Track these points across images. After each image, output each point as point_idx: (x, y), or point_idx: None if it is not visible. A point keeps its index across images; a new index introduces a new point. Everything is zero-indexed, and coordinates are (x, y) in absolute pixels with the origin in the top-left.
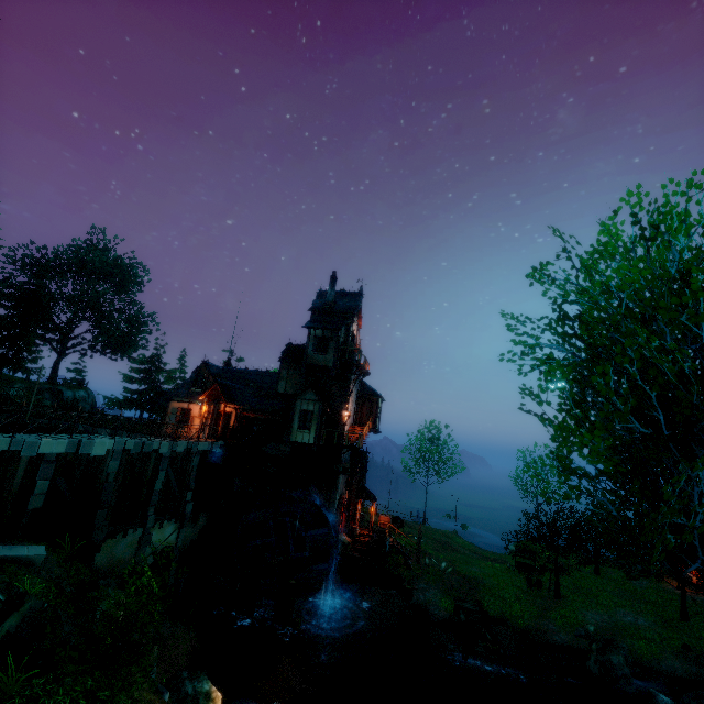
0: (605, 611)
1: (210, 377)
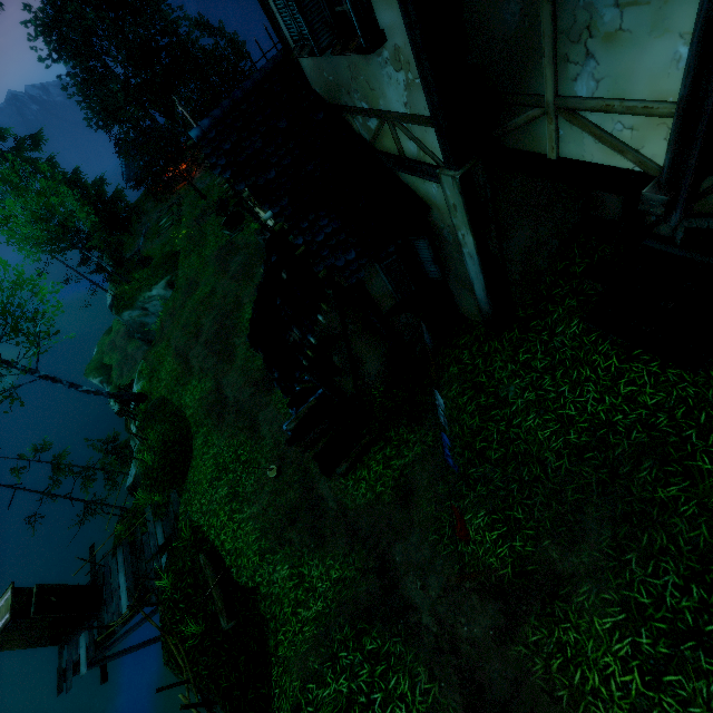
0: None
1: None
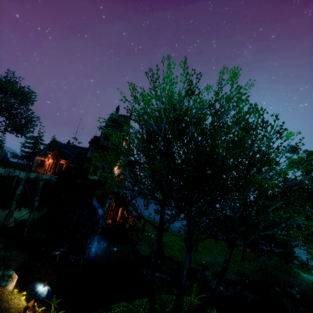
0: (213, 256)
1: (56, 147)
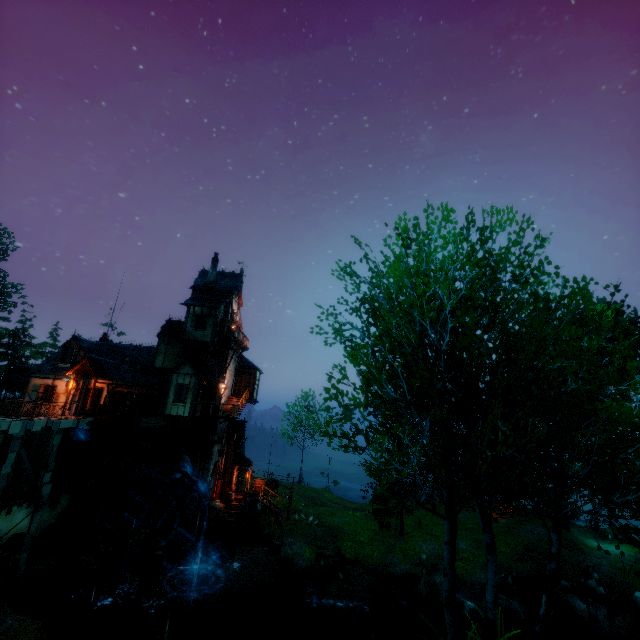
0: (437, 540)
1: (81, 352)
